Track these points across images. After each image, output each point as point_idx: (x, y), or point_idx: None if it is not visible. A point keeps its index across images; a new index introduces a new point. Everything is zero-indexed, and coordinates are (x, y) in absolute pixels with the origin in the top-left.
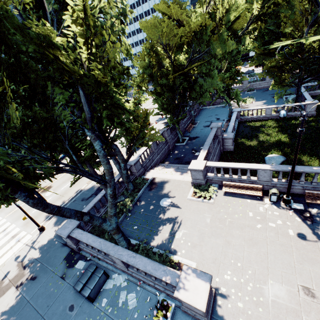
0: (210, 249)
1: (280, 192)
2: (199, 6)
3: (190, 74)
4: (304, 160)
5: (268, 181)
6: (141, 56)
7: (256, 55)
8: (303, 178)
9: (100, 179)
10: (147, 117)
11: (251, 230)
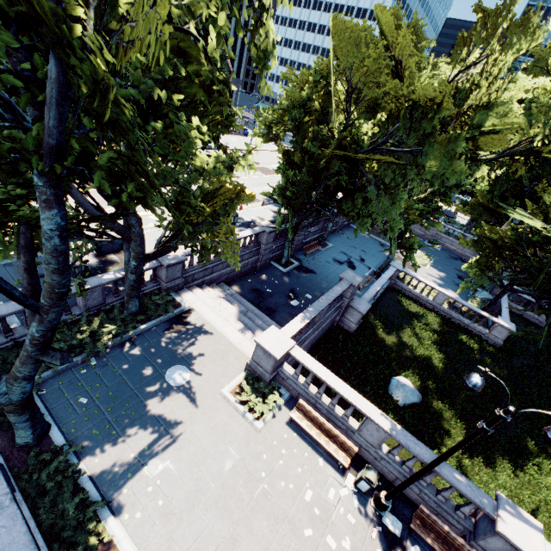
0: (191, 540)
1: (380, 475)
2: (449, 61)
3: (362, 168)
4: (445, 418)
5: (373, 446)
6: (301, 78)
7: (475, 199)
8: (431, 478)
9: (16, 298)
10: (236, 201)
11: (290, 535)
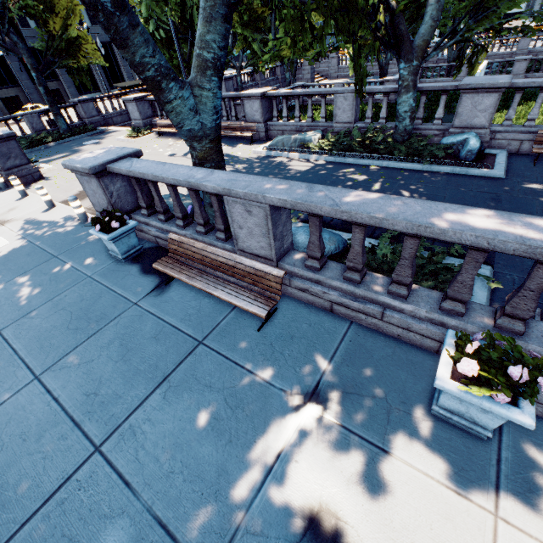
0: None
1: None
2: None
3: None
4: None
5: None
6: None
7: None
8: (225, 111)
9: None
10: (70, 9)
11: None
